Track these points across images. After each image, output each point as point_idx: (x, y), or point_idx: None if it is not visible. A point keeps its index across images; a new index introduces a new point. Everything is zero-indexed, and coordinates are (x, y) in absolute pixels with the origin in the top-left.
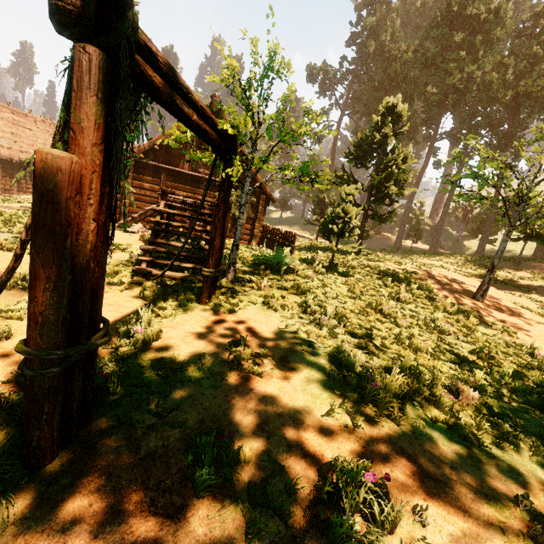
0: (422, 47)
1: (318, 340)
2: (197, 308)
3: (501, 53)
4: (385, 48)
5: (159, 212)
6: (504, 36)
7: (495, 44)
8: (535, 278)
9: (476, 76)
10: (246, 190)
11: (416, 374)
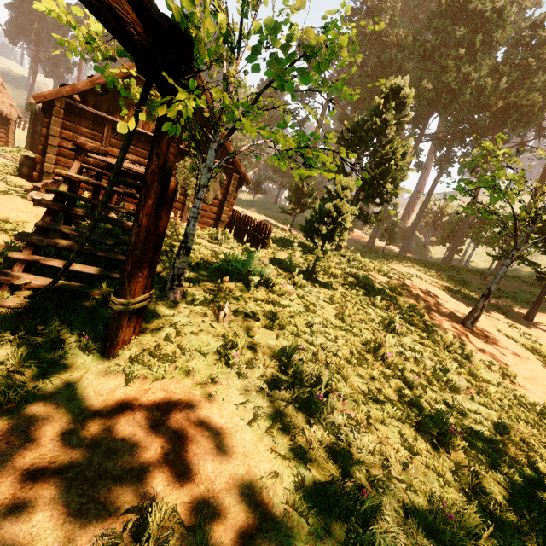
0: (422, 36)
1: (310, 454)
2: (96, 366)
3: (496, 60)
4: (383, 32)
5: (66, 178)
6: (504, 40)
7: (493, 48)
8: (503, 296)
9: (472, 79)
10: (209, 163)
11: (485, 545)
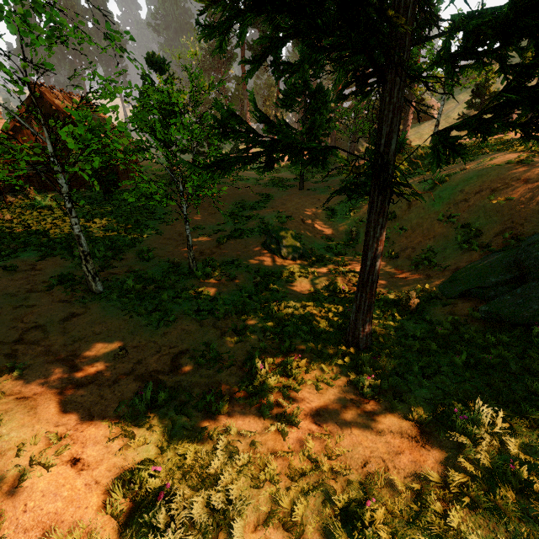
0: None
1: None
2: None
3: None
4: None
5: None
6: None
7: None
8: (330, 175)
9: None
10: None
11: (4, 243)
